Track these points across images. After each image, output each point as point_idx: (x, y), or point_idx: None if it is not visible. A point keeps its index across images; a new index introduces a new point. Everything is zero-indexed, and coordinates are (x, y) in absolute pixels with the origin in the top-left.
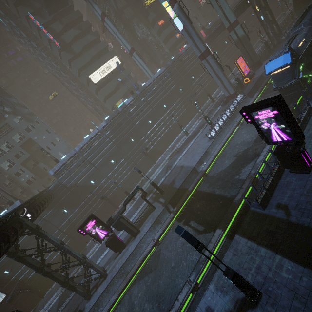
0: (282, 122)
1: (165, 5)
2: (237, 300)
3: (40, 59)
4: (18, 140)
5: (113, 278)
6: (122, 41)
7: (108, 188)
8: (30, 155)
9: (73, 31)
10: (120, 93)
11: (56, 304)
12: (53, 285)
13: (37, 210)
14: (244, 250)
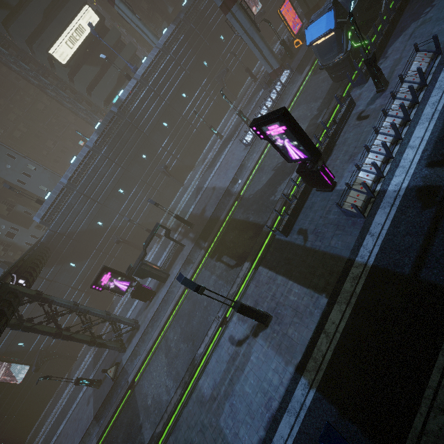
0: (294, 138)
1: None
2: (253, 326)
3: None
4: None
5: (146, 328)
6: None
7: (124, 227)
8: None
9: None
10: (111, 78)
11: (91, 363)
12: (84, 347)
13: (32, 273)
14: (265, 280)
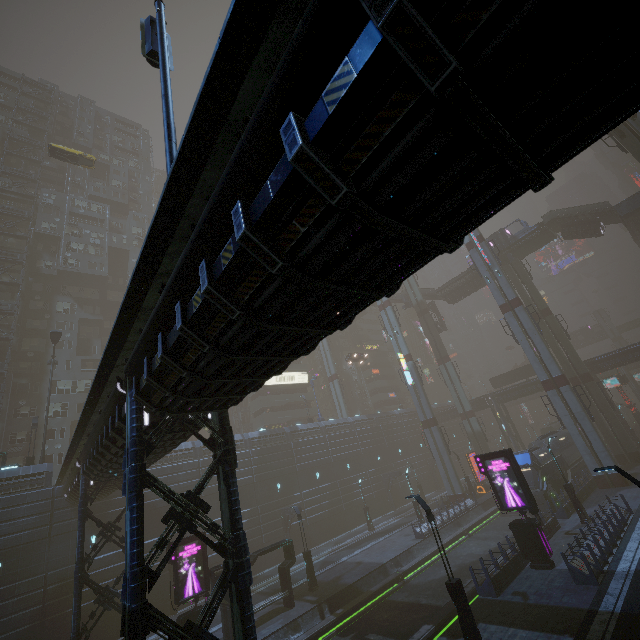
0: (514, 478)
1: (401, 356)
2: None
3: None
4: None
5: None
6: (328, 362)
7: None
8: None
9: None
10: (285, 416)
11: None
12: None
13: None
14: None
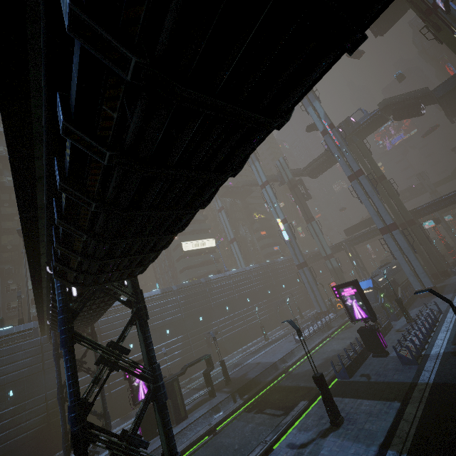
0: (360, 299)
1: (279, 220)
2: (320, 431)
3: None
4: None
5: None
6: (228, 230)
7: None
8: None
9: None
10: (202, 270)
11: None
12: None
13: None
14: None
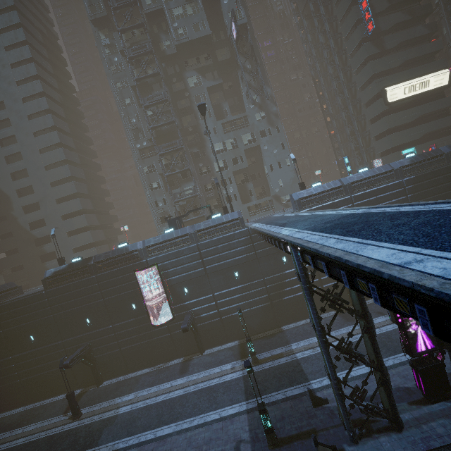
0: None
1: None
2: None
3: (313, 52)
4: (246, 142)
5: (434, 448)
6: None
7: None
8: (248, 166)
9: (399, 16)
10: (417, 132)
11: (239, 384)
12: (218, 348)
13: None
14: None
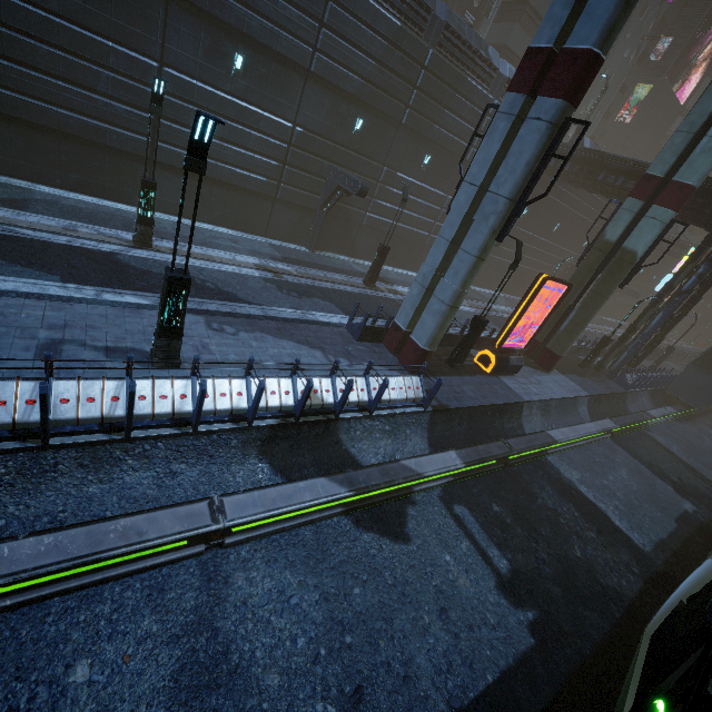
0: None
1: None
2: None
3: None
4: None
5: None
6: None
7: None
8: None
9: None
10: None
11: None
12: None
13: None
14: None
